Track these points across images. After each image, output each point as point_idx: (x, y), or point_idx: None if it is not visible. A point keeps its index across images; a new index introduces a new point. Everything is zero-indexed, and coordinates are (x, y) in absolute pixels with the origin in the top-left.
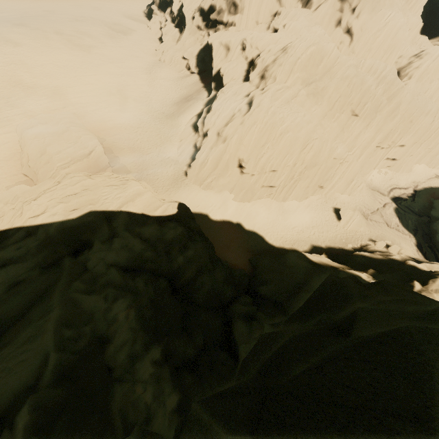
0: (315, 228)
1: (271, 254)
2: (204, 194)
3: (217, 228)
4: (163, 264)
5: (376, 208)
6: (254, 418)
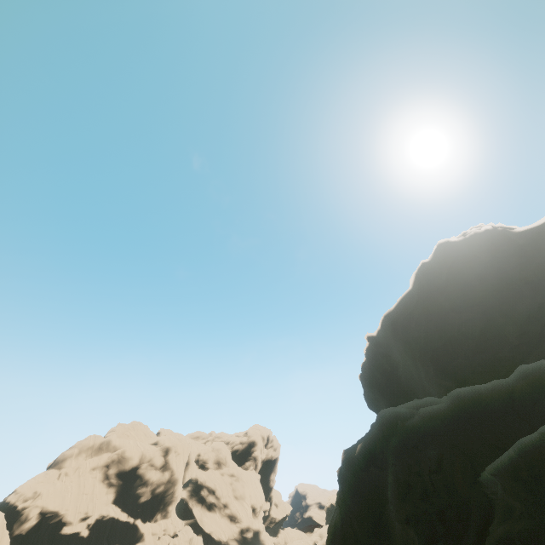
0: None
1: None
2: None
3: None
4: None
5: None
6: (350, 469)
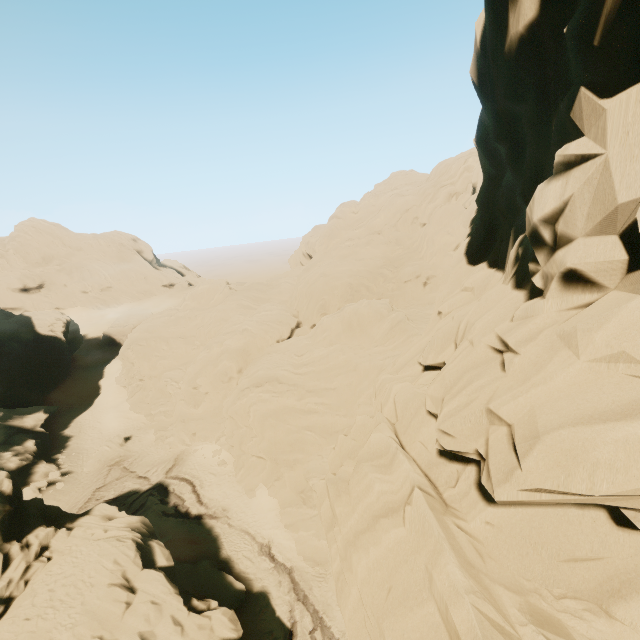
0: (99, 435)
1: (53, 407)
2: (119, 366)
3: (91, 386)
4: (6, 338)
5: (134, 469)
6: None
